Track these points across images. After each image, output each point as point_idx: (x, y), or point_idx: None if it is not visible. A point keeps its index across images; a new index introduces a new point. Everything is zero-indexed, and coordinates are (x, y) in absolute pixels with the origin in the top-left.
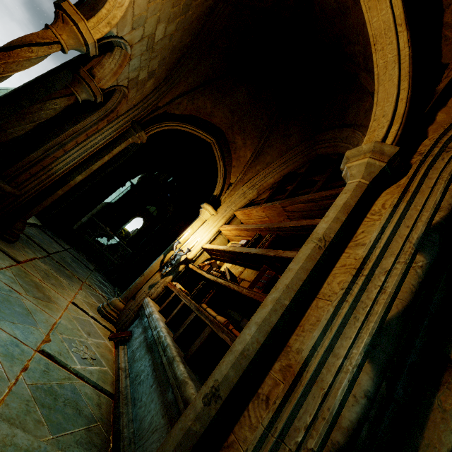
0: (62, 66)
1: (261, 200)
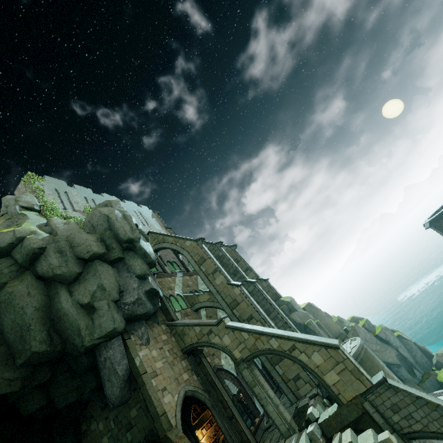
0: (234, 403)
1: (192, 416)
